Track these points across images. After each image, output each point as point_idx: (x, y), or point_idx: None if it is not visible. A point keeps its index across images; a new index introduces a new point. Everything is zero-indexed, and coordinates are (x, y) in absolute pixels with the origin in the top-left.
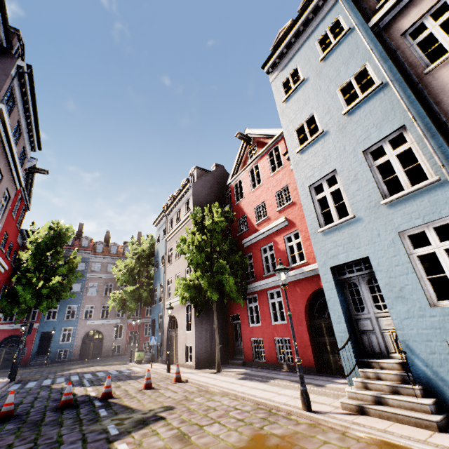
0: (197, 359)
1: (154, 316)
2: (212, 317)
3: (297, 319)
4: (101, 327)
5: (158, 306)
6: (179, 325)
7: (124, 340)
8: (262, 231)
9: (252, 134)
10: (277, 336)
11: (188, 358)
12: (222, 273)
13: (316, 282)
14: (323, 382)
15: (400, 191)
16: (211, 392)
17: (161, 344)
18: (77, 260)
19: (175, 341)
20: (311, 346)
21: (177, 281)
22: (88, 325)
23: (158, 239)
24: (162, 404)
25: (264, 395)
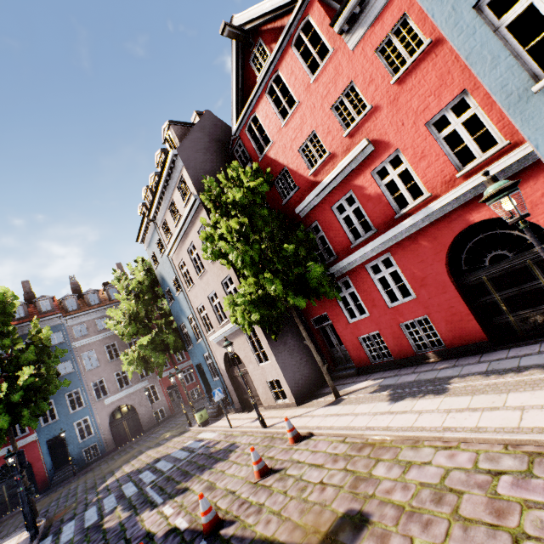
0: (294, 393)
1: (197, 361)
2: (289, 331)
3: (434, 286)
4: (127, 400)
5: (197, 347)
6: (244, 359)
7: (164, 401)
8: (328, 179)
9: (247, 22)
10: (404, 320)
11: (277, 396)
12: (296, 263)
13: (459, 219)
14: (541, 358)
15: (537, 31)
16: (381, 445)
17: (225, 390)
18: (45, 334)
19: (245, 380)
20: (472, 314)
21: (227, 303)
22: (107, 405)
23: (153, 260)
24: (331, 511)
25: (496, 421)
